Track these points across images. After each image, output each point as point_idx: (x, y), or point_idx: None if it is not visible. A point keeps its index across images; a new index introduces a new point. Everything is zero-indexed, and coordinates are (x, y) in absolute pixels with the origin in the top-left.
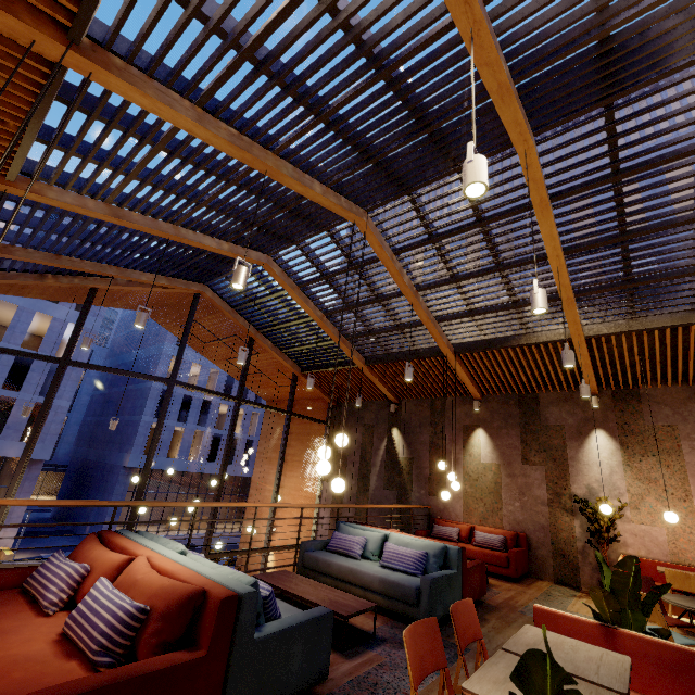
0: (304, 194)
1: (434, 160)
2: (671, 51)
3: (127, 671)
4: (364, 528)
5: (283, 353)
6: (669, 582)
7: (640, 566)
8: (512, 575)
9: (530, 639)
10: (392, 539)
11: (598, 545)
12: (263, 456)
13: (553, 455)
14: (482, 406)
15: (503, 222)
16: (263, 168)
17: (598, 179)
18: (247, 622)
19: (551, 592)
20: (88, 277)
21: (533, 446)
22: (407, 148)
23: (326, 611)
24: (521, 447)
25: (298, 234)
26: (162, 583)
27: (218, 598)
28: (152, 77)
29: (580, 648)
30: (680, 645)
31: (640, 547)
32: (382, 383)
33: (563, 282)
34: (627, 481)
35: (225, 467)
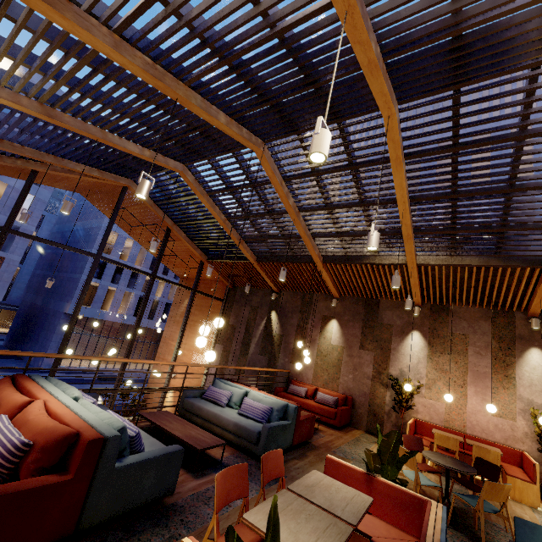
0: (211, 122)
1: (320, 110)
2: (507, 56)
3: (4, 489)
4: (233, 384)
5: (194, 243)
6: (436, 441)
7: (423, 427)
8: (336, 424)
9: (311, 481)
10: (250, 395)
11: (399, 410)
12: (173, 319)
13: (381, 345)
14: (339, 303)
15: (368, 168)
16: (174, 96)
17: (442, 148)
18: (109, 456)
19: (360, 438)
20: (30, 160)
21: (369, 337)
22: (297, 97)
23: (178, 449)
24: (361, 337)
25: (208, 151)
26: (47, 424)
27: (87, 440)
28: (73, 0)
29: (342, 490)
30: (411, 491)
31: (426, 415)
32: (268, 277)
33: (405, 222)
34: (427, 369)
35: (137, 327)
